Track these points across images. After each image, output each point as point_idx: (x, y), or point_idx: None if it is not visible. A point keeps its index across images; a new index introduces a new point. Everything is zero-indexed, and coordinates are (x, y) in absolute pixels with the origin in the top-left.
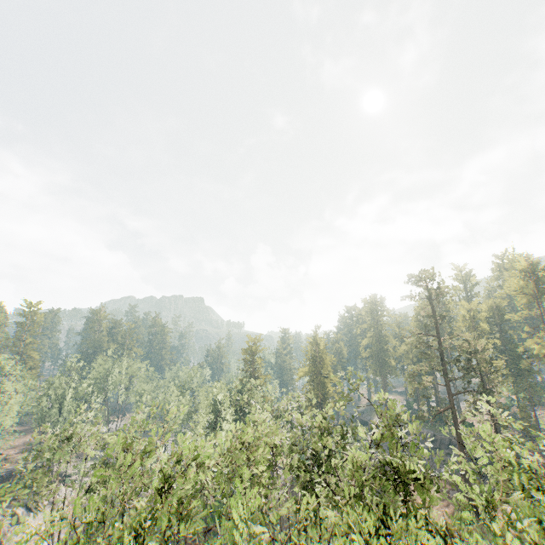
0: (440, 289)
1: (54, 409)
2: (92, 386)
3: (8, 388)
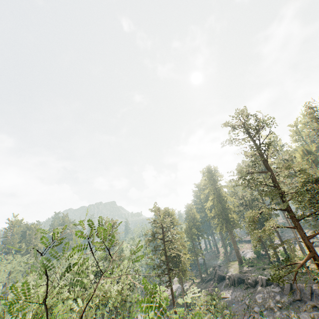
0: (258, 122)
1: None
2: None
3: None
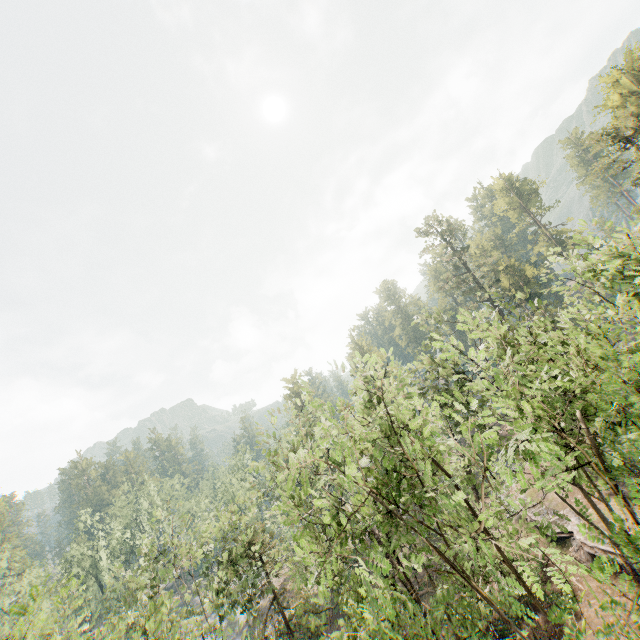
0: (450, 228)
1: (89, 589)
2: (128, 530)
3: (19, 588)
